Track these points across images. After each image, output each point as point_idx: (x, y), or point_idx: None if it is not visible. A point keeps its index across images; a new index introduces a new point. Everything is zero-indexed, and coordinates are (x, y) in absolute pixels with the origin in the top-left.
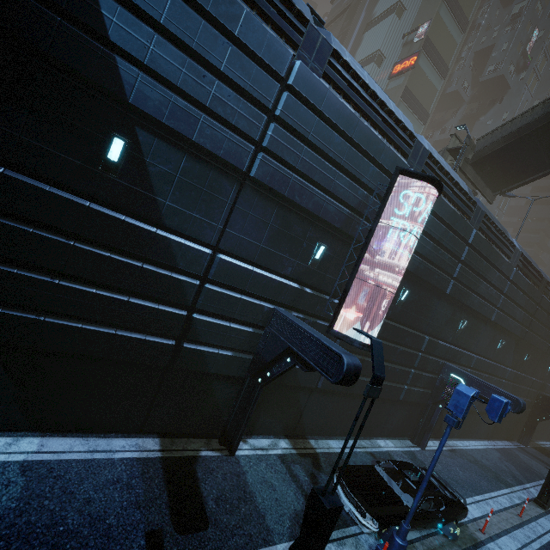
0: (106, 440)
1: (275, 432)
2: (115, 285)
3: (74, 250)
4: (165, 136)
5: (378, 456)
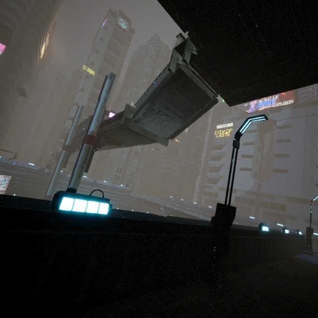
0: None
1: None
2: None
3: None
4: None
5: None
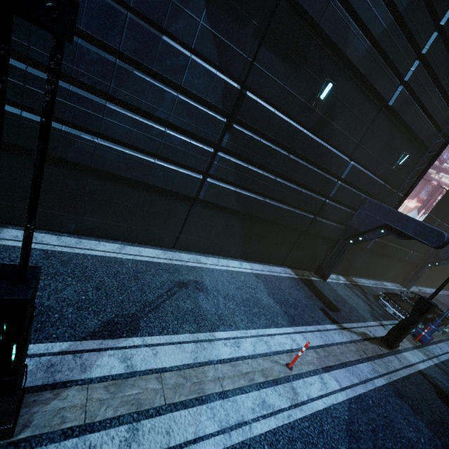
0: (271, 267)
1: (336, 271)
2: (300, 182)
3: (290, 160)
4: (351, 77)
5: (388, 290)
